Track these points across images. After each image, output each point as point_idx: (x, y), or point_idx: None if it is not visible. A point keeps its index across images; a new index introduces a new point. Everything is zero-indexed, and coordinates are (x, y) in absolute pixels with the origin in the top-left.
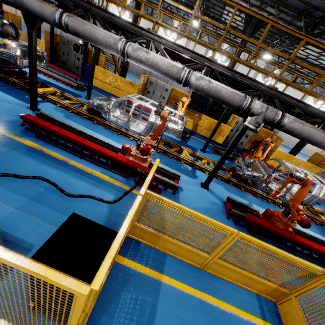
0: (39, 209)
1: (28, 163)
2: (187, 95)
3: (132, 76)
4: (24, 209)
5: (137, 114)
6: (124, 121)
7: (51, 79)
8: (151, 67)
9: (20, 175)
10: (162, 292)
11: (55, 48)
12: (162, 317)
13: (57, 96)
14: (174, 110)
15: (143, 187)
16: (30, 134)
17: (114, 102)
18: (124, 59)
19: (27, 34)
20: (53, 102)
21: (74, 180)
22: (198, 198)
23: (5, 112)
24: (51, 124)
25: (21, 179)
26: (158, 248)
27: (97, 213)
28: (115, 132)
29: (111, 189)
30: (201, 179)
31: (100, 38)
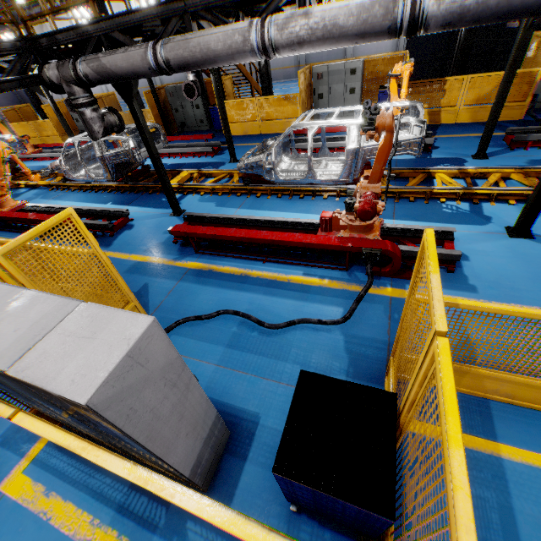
0: (243, 359)
1: (203, 295)
2: (399, 58)
3: (279, 86)
4: (226, 364)
5: (316, 148)
6: (301, 172)
7: (178, 158)
8: (324, 40)
9: (202, 316)
10: (511, 479)
11: (164, 110)
12: (535, 533)
13: (196, 180)
14: (389, 103)
15: (437, 311)
16: (189, 251)
17: (275, 147)
18: (269, 59)
19: (129, 112)
20: (194, 191)
21: (269, 300)
22: (513, 265)
23: (151, 233)
24: (206, 227)
25: (205, 320)
26: (465, 391)
27: (325, 346)
28: (295, 197)
29: (329, 299)
30: (503, 220)
31: (219, 47)
